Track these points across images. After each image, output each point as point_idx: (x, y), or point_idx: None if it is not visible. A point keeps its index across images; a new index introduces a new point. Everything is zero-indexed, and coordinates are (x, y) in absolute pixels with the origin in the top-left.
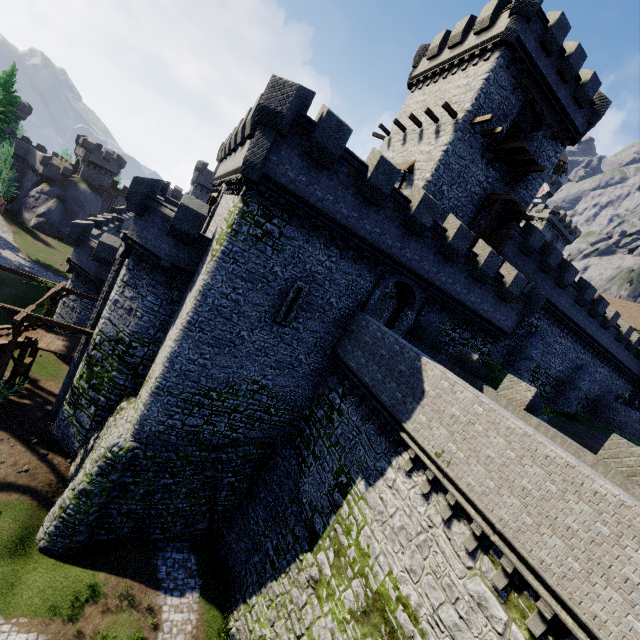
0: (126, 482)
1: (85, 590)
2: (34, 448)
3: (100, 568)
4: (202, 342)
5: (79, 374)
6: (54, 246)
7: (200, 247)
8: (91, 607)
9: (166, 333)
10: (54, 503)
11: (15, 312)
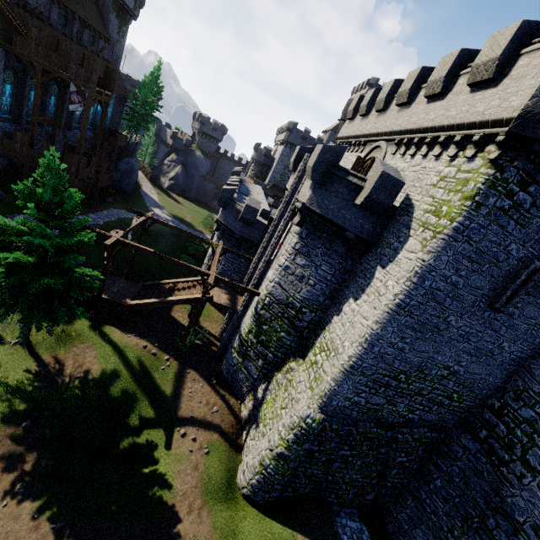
0: (312, 449)
1: None
2: (215, 388)
3: (294, 528)
4: (406, 326)
5: (248, 329)
6: (181, 203)
7: (386, 216)
8: None
9: (337, 302)
10: (238, 444)
11: (206, 275)
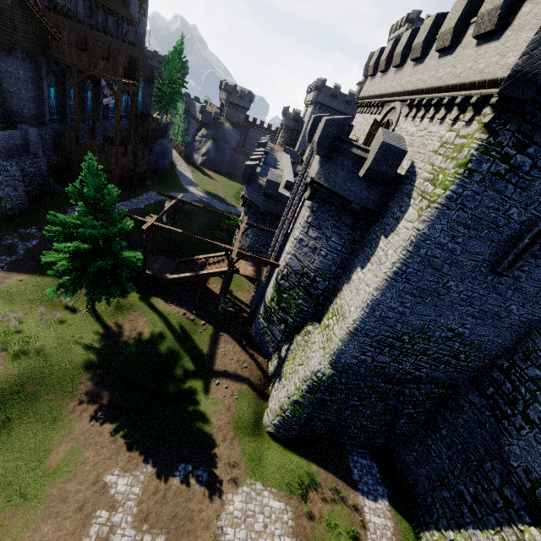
0: (325, 399)
1: (305, 476)
2: (245, 348)
3: (310, 459)
4: (405, 292)
5: (270, 297)
6: (214, 178)
7: (391, 186)
8: (313, 492)
9: (347, 271)
10: (265, 394)
11: (229, 250)
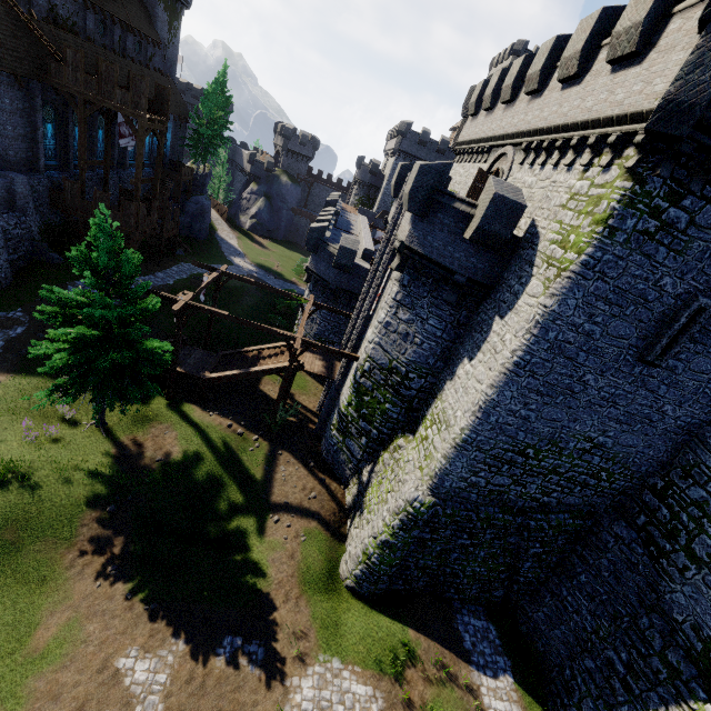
0: (424, 538)
1: (400, 647)
2: (313, 472)
3: (406, 622)
4: (529, 389)
5: (347, 401)
6: (267, 247)
7: (506, 251)
8: (410, 669)
9: (450, 364)
10: (342, 534)
11: (291, 338)
